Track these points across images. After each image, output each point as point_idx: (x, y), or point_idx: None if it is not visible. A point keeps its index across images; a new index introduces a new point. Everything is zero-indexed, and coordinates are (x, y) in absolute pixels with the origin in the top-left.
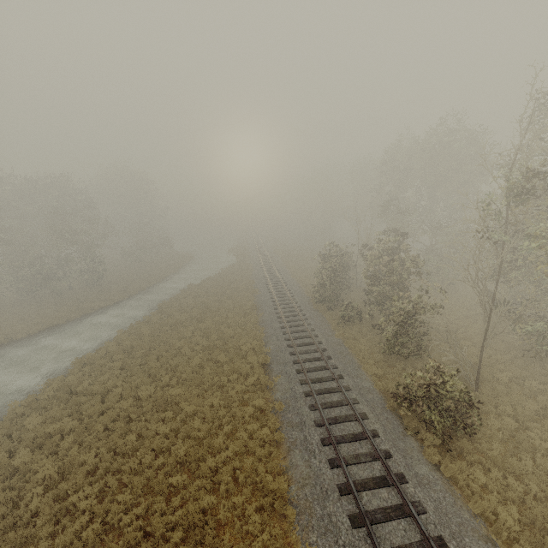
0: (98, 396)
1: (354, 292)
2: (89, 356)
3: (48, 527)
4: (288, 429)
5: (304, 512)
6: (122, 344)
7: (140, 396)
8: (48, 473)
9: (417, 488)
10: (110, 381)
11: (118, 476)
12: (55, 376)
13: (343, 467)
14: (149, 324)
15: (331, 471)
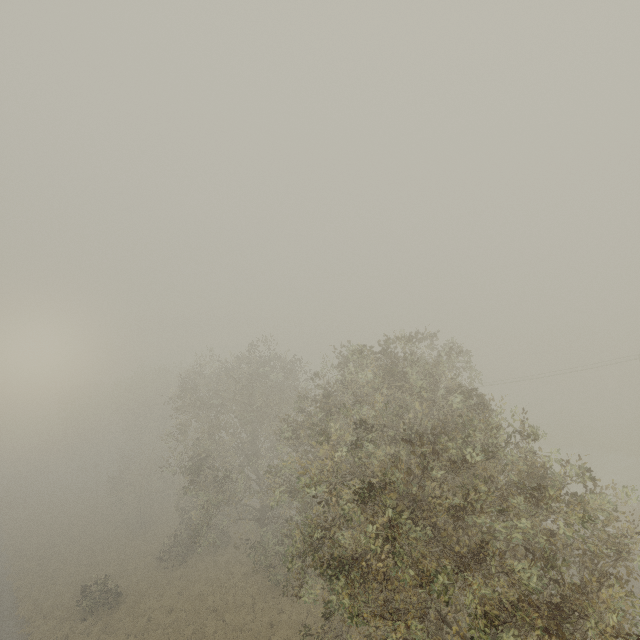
0: None
1: None
2: None
3: None
4: None
5: None
6: None
7: None
8: None
9: None
10: None
11: None
12: None
13: None
14: None
15: None
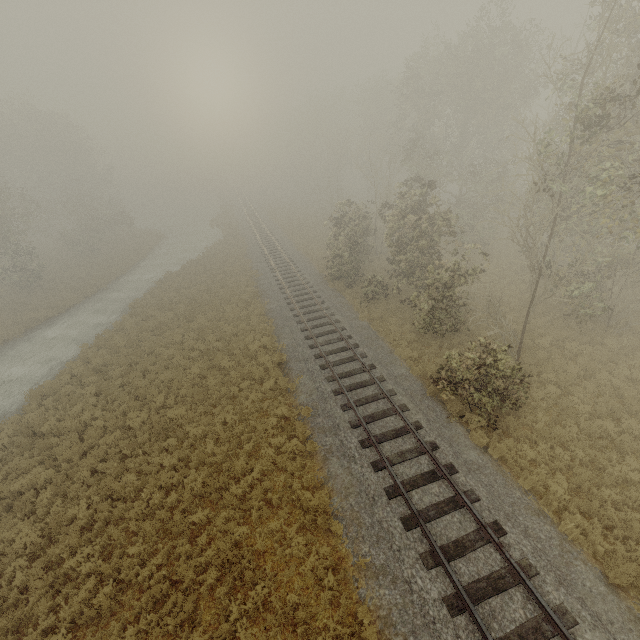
0: (73, 433)
1: (375, 262)
2: (48, 385)
3: (45, 601)
4: (320, 436)
5: (352, 524)
6: (91, 363)
7: (131, 426)
8: (28, 541)
9: (468, 476)
10: (85, 413)
11: (123, 525)
12: (6, 416)
13: (389, 468)
14: (122, 331)
15: (376, 475)
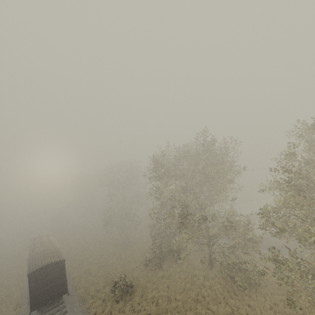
0: None
1: None
2: None
3: None
4: None
5: None
6: None
7: None
8: None
9: None
10: None
11: None
12: None
13: None
14: None
15: None
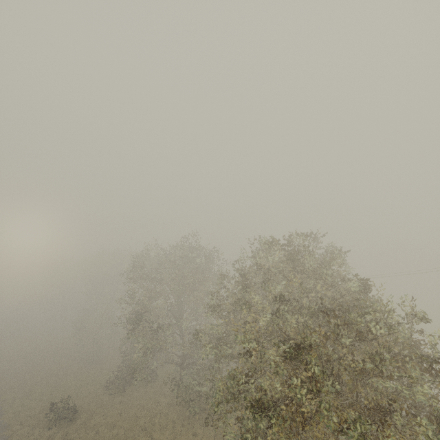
0: None
1: None
2: None
3: None
4: None
5: None
6: None
7: None
8: None
9: None
10: None
11: None
12: None
13: None
14: None
15: None
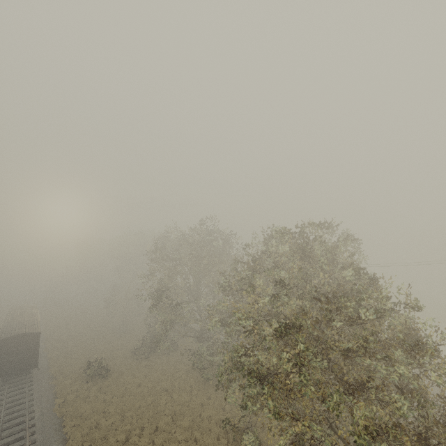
0: None
1: None
2: None
3: None
4: None
5: None
6: None
7: None
8: None
9: None
10: None
11: None
12: None
13: None
14: None
15: None
